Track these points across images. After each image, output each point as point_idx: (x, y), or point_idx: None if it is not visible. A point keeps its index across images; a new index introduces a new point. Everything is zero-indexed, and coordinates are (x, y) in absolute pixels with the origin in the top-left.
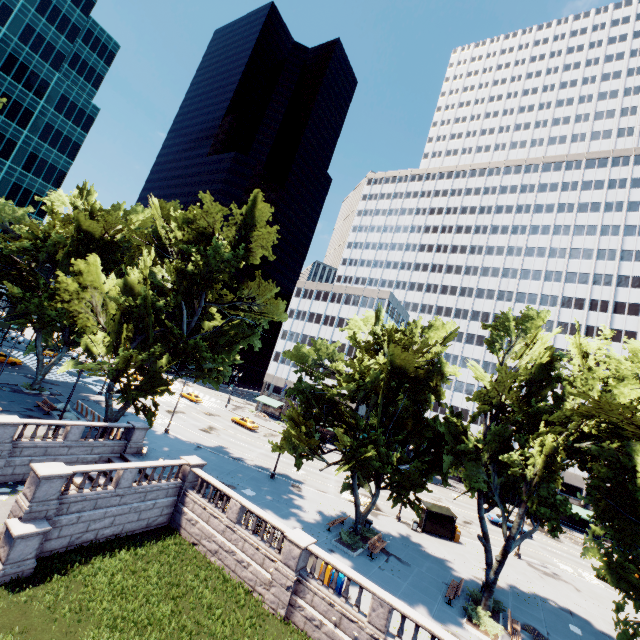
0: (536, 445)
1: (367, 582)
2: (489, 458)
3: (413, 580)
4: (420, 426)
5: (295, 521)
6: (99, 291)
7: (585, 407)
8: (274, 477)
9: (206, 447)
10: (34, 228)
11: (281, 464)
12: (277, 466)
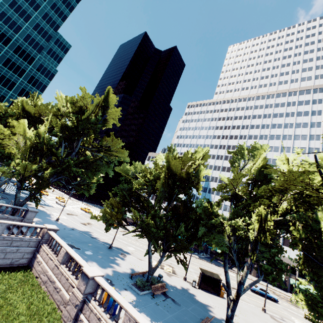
0: (254, 215)
1: (125, 303)
2: (230, 231)
3: (178, 314)
4: (188, 210)
5: (110, 270)
6: (23, 136)
7: (280, 180)
8: (111, 248)
9: (78, 230)
10: (1, 108)
11: (121, 244)
12: (118, 244)
